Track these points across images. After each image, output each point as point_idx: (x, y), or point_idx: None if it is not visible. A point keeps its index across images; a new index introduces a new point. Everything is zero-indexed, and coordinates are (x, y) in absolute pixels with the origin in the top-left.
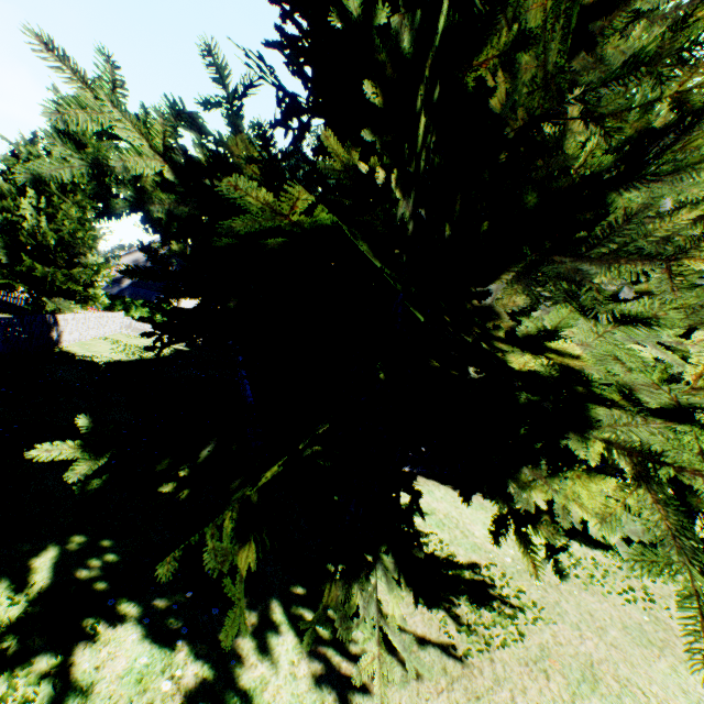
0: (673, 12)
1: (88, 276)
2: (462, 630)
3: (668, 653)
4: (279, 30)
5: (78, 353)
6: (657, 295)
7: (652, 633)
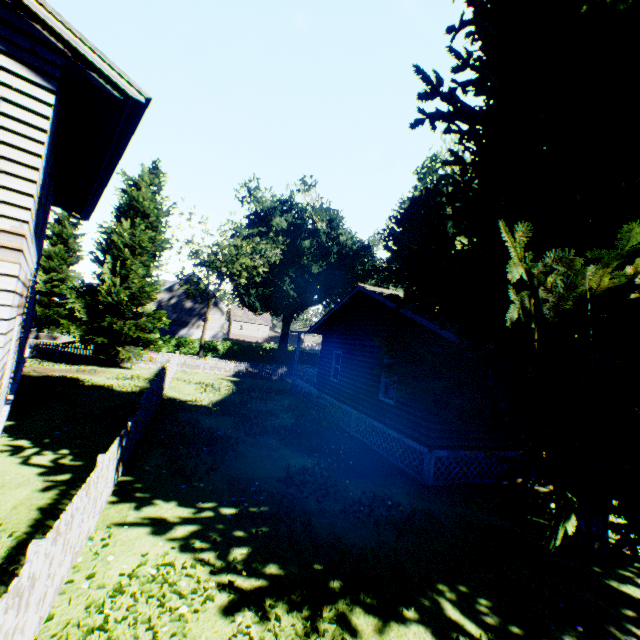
0: None
1: (153, 324)
2: None
3: None
4: (452, 152)
5: (182, 398)
6: None
7: None
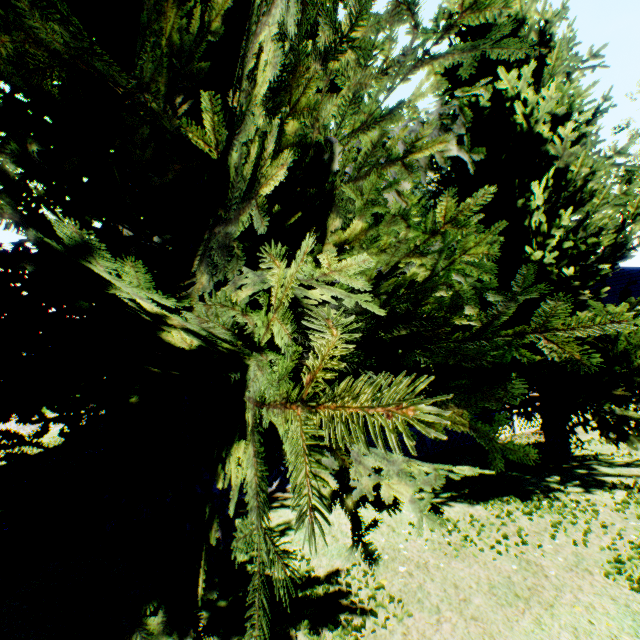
0: (335, 36)
1: None
2: None
3: (534, 603)
4: None
5: None
6: (354, 242)
7: (521, 582)
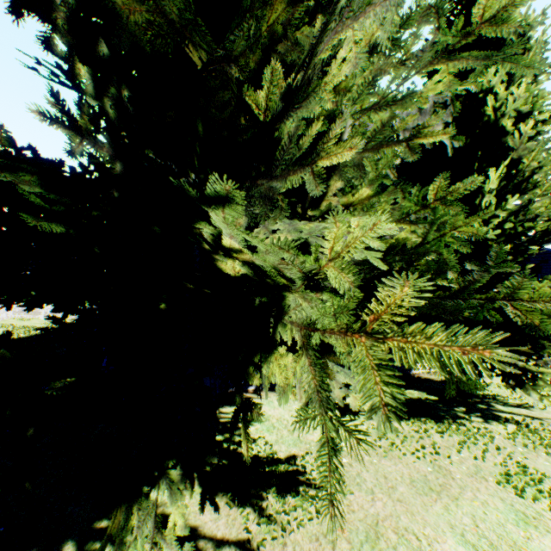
0: None
1: None
2: (263, 522)
3: (444, 495)
4: None
5: None
6: (358, 205)
7: (434, 480)
